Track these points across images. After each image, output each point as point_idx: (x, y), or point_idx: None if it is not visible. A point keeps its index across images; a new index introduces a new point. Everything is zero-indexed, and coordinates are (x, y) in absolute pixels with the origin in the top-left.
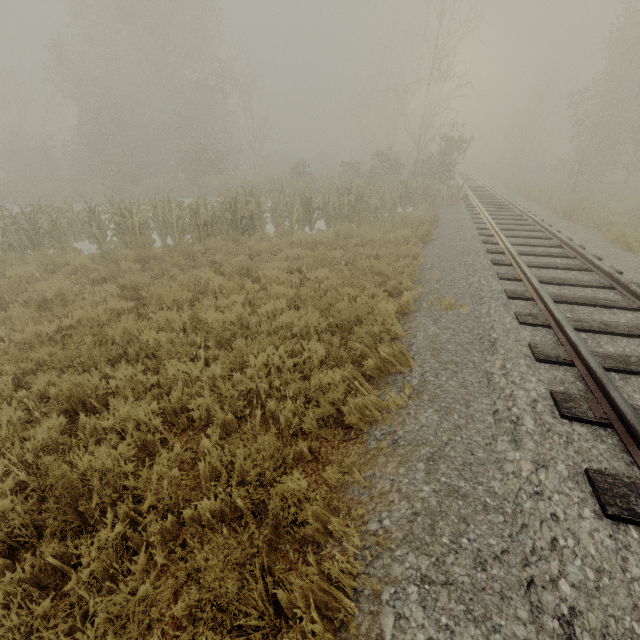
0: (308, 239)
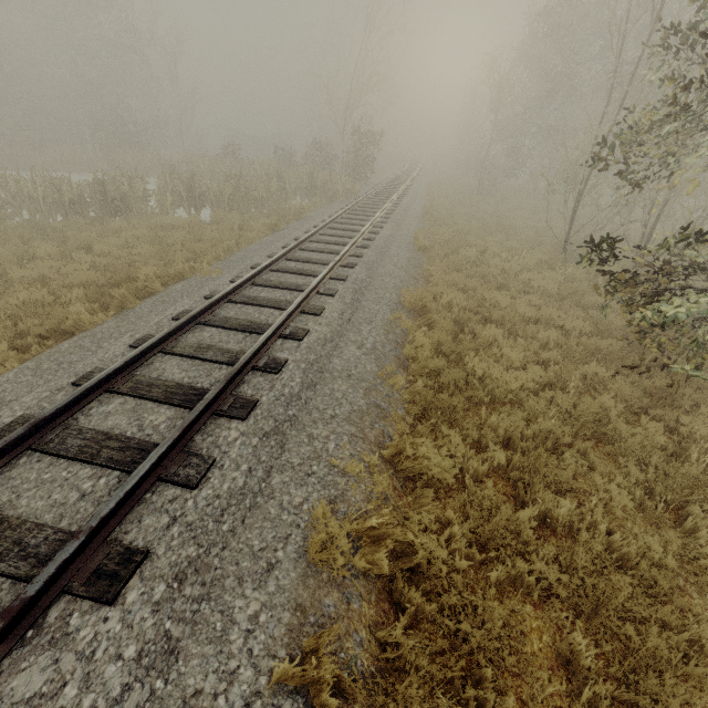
0: (169, 222)
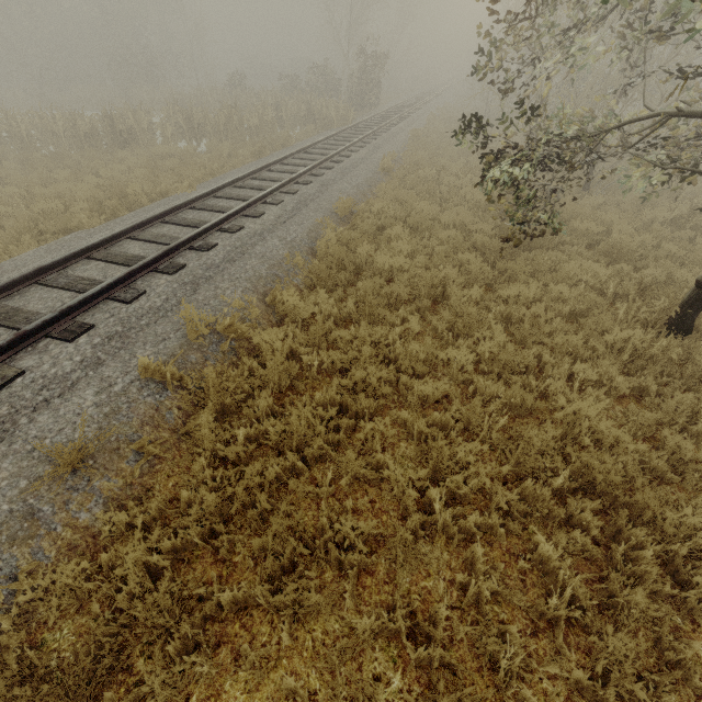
0: (167, 151)
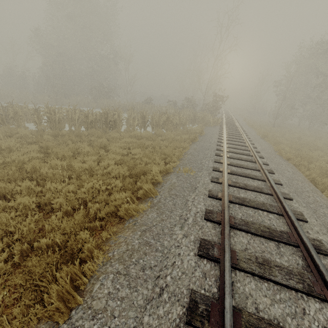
0: (139, 134)
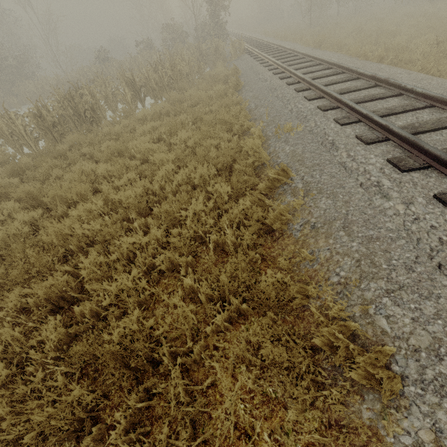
0: (151, 113)
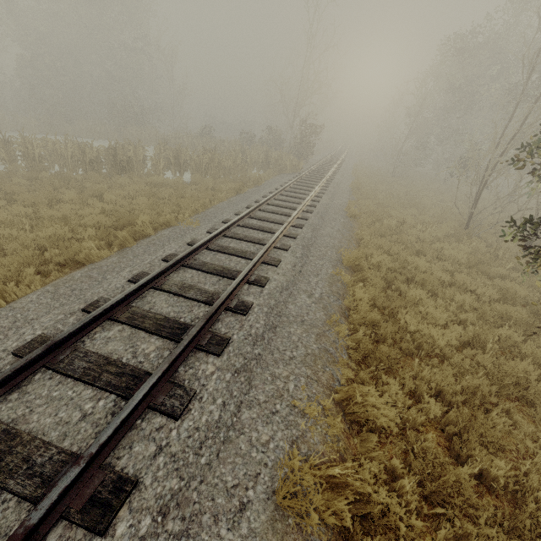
0: (160, 181)
